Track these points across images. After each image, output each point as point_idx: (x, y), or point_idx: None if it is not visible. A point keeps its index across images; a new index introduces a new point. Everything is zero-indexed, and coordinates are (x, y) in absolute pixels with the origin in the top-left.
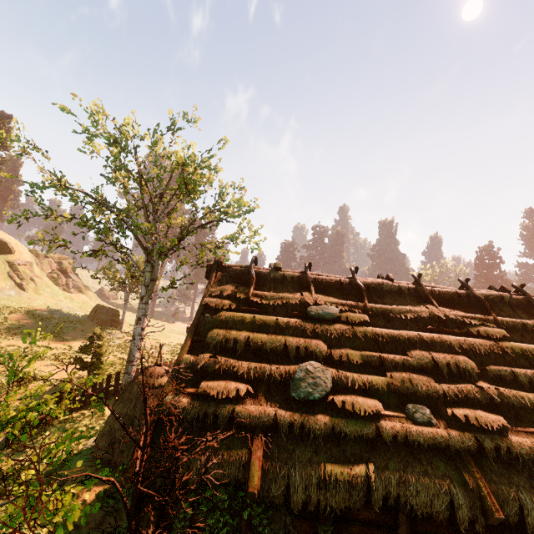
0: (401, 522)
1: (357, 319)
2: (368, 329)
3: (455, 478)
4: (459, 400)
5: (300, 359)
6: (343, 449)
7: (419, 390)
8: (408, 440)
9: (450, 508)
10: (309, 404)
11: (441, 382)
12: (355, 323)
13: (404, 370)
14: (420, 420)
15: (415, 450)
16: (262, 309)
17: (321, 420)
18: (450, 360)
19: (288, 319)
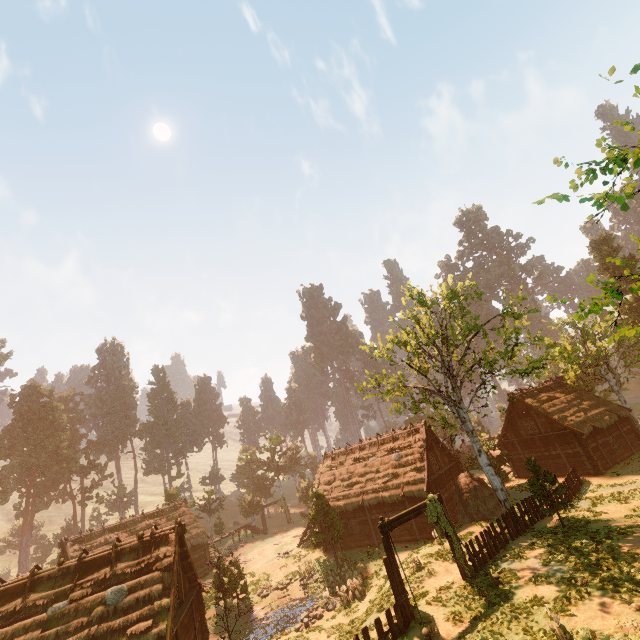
0: None
1: None
2: None
3: None
4: None
5: None
6: None
7: None
8: None
9: None
10: None
11: None
12: None
13: None
14: None
15: None
16: None
17: None
18: None
19: None
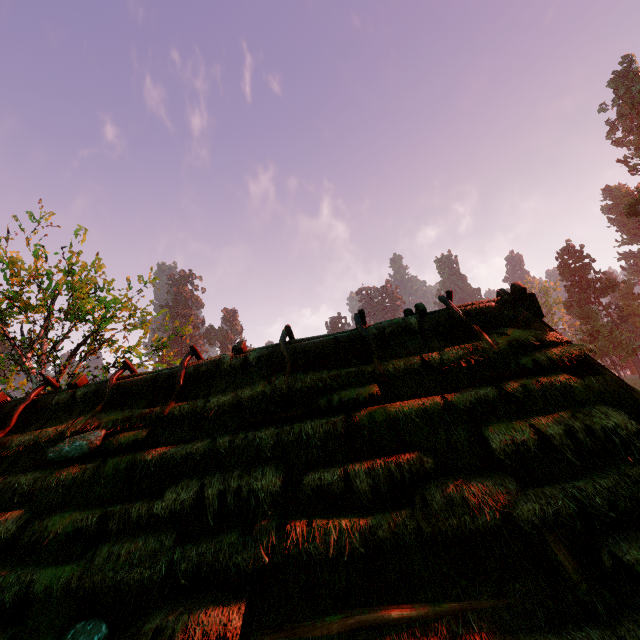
0: None
1: (124, 441)
2: (126, 458)
3: None
4: (201, 579)
5: None
6: None
7: (125, 578)
8: None
9: None
10: None
11: (200, 538)
12: (130, 448)
13: (134, 532)
14: None
15: None
16: None
17: None
18: (231, 483)
19: (3, 479)
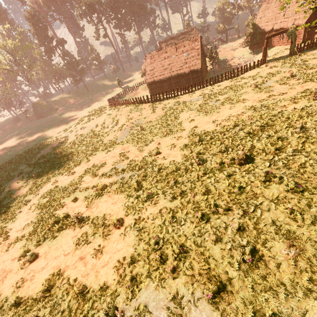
0: None
1: None
2: None
3: None
4: None
5: None
6: None
7: None
8: None
9: None
10: None
11: None
12: None
13: None
14: None
15: None
16: None
17: None
18: None
19: None
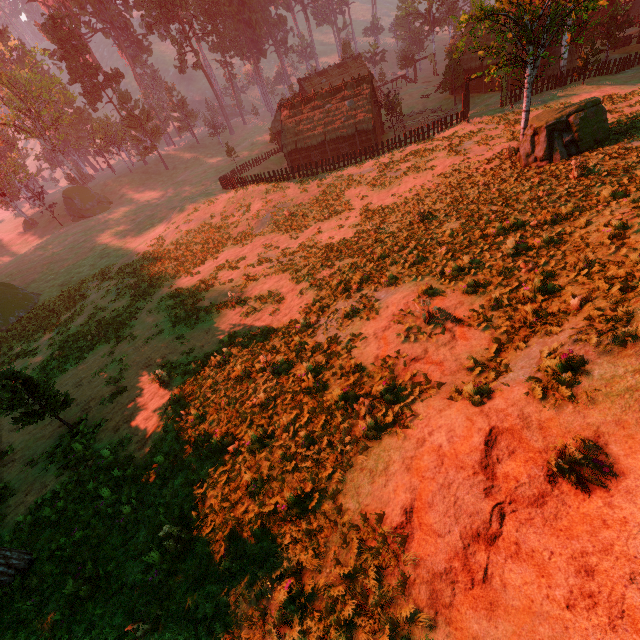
0: None
1: None
2: None
3: None
4: None
5: None
6: None
7: None
8: None
9: None
10: None
11: None
12: None
13: None
14: None
15: None
16: None
17: None
18: None
19: None
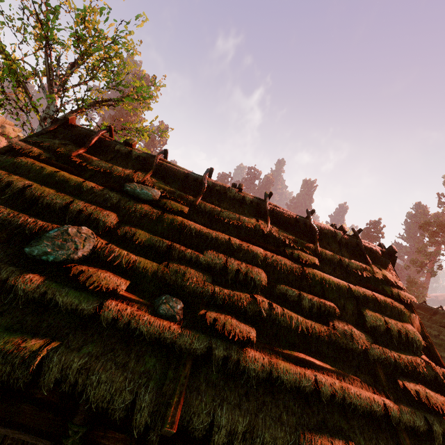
0: (81, 411)
1: (175, 207)
2: (178, 219)
3: (157, 378)
4: (226, 305)
5: (80, 224)
6: (43, 318)
7: (188, 285)
8: (129, 327)
9: (129, 408)
10: (45, 265)
11: (222, 285)
12: (173, 212)
13: (187, 264)
14: (162, 312)
15: (135, 339)
16: (78, 171)
17: (36, 282)
18: (242, 268)
19: (96, 186)
